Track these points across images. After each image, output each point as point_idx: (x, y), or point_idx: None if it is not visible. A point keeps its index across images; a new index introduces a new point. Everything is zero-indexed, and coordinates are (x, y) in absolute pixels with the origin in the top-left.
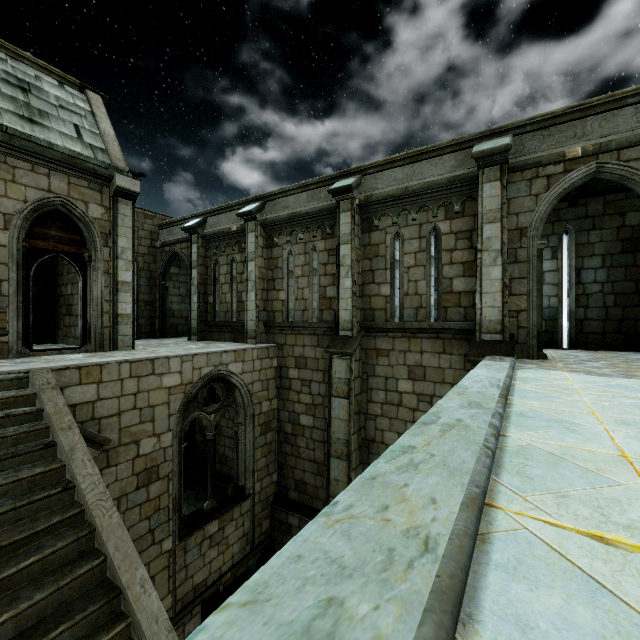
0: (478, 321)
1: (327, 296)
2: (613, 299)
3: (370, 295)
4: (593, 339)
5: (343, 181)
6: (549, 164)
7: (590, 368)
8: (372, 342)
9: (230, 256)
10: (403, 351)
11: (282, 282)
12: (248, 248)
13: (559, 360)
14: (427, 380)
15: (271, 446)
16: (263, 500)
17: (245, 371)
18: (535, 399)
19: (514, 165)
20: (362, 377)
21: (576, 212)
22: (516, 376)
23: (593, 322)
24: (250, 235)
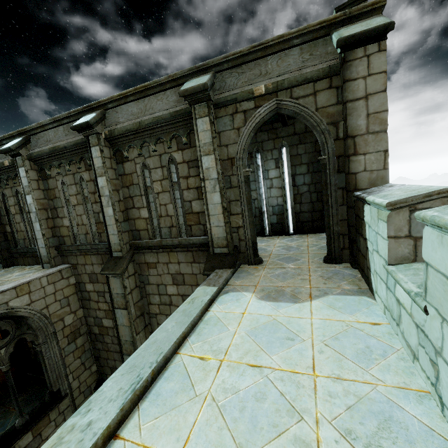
0: (210, 239)
1: (101, 221)
2: (316, 196)
3: (134, 218)
4: (306, 226)
5: (86, 116)
6: (244, 100)
7: (279, 279)
8: (142, 257)
9: (13, 188)
10: (166, 263)
11: (63, 210)
12: (22, 182)
13: (270, 262)
14: (186, 284)
15: (84, 347)
16: (84, 391)
17: (34, 300)
18: (160, 406)
19: (218, 101)
20: (140, 286)
21: (288, 130)
22: (204, 318)
23: (305, 214)
24: (21, 170)
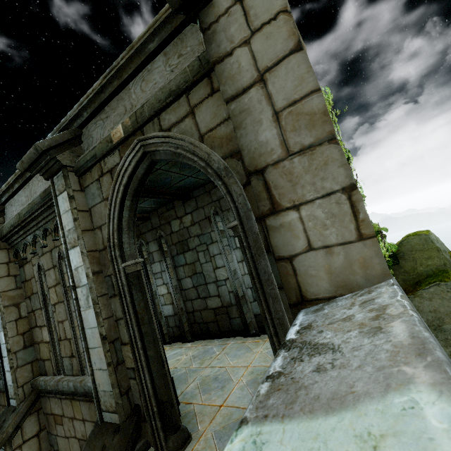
0: (93, 393)
1: None
2: None
3: (38, 341)
4: None
5: None
6: (106, 155)
7: None
8: (48, 404)
9: None
10: (71, 418)
11: None
12: None
13: (199, 446)
14: None
15: None
16: None
17: None
18: None
19: (78, 165)
20: None
21: None
22: None
23: None
24: None
